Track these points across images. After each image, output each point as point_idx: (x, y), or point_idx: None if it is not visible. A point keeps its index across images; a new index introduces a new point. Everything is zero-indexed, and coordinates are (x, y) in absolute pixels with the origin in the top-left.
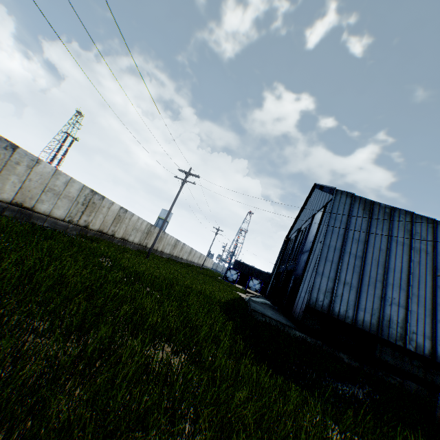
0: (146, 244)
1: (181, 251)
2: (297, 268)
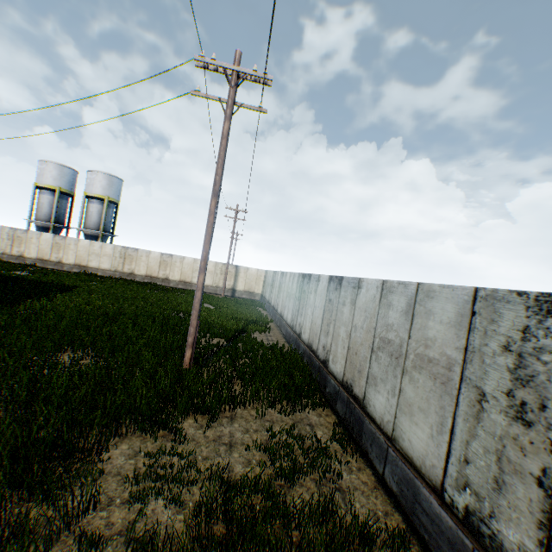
0: None
1: None
2: None
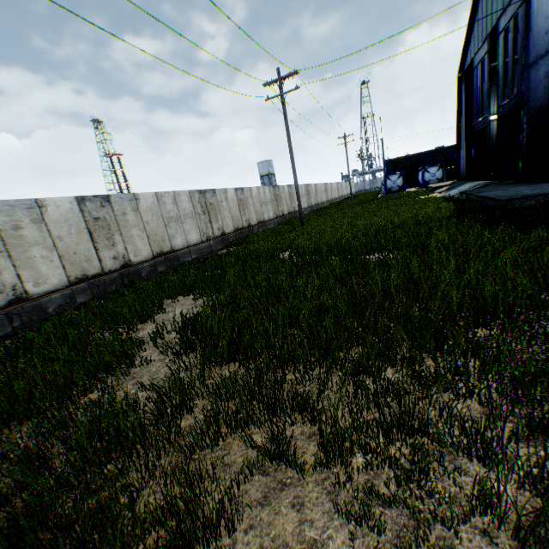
0: (282, 212)
1: (317, 195)
2: (527, 100)
